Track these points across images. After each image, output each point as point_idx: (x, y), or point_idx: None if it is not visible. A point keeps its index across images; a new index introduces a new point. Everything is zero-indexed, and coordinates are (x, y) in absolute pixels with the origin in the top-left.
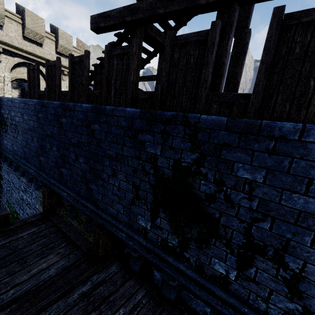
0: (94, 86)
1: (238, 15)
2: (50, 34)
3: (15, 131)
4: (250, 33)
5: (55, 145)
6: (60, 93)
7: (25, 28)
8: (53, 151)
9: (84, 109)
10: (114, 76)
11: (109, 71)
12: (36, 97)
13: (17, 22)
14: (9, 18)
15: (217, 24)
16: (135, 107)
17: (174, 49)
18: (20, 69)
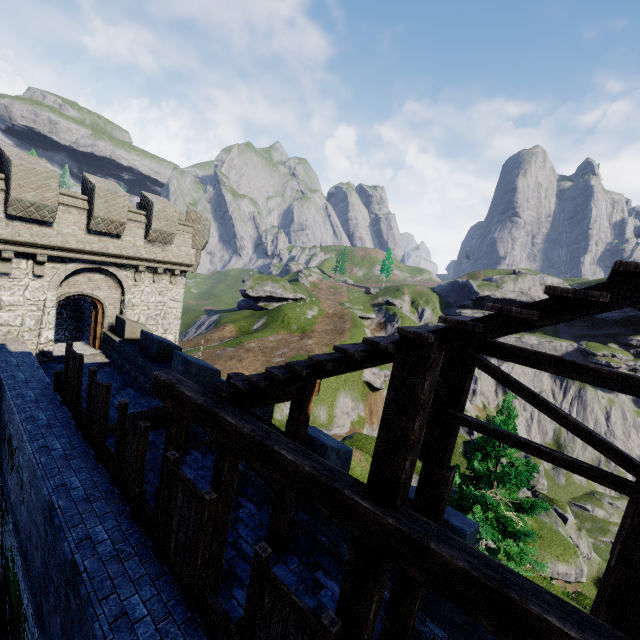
0: (166, 438)
1: (428, 432)
2: (138, 213)
3: (21, 492)
4: (449, 483)
5: (60, 619)
6: (102, 447)
7: (93, 218)
8: (57, 622)
9: (96, 637)
10: (177, 519)
11: (170, 499)
12: (72, 412)
13: (81, 208)
14: (67, 205)
15: (330, 637)
16: (203, 614)
17: (266, 586)
18: (77, 278)
